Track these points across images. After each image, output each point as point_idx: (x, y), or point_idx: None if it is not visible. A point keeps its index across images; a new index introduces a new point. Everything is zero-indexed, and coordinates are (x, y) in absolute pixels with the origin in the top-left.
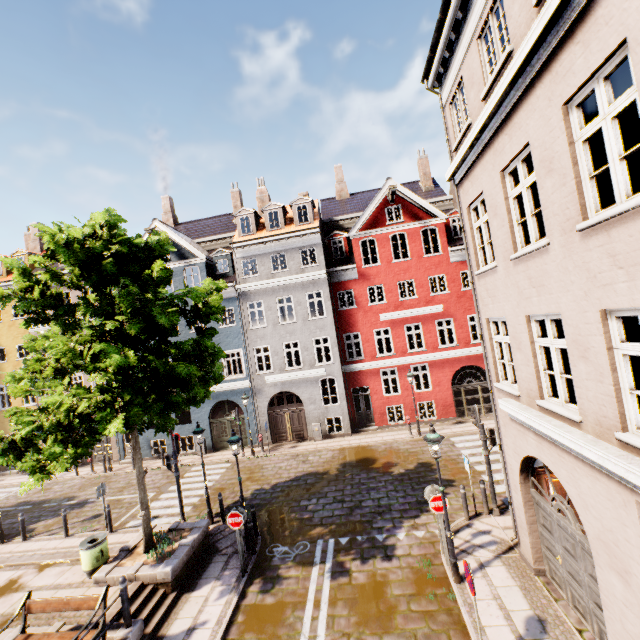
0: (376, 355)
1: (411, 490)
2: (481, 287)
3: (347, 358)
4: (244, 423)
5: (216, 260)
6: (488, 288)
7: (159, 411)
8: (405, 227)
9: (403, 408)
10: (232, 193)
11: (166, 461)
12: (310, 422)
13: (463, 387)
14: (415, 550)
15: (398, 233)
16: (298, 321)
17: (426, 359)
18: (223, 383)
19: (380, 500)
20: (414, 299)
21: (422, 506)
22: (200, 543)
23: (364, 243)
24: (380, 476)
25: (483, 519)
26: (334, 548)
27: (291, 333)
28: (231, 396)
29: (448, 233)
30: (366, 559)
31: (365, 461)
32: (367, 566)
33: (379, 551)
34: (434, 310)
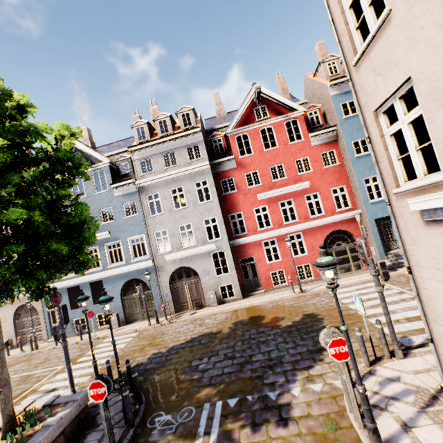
0: (257, 229)
1: (300, 340)
2: (363, 75)
3: (233, 234)
4: (151, 297)
5: (119, 164)
6: (375, 64)
7: (25, 276)
8: (271, 121)
9: (284, 272)
10: (134, 118)
11: (53, 332)
12: (206, 291)
13: (334, 249)
14: (315, 409)
15: (266, 127)
16: (189, 206)
17: (300, 228)
18: (130, 264)
19: (270, 353)
20: (285, 179)
21: (314, 355)
22: (74, 419)
23: (239, 141)
24: (269, 330)
25: (386, 364)
26: (221, 413)
27: (184, 217)
28: (138, 275)
29: (307, 124)
30: (258, 425)
31: (254, 318)
32: (259, 435)
33: (272, 413)
34: (302, 187)
